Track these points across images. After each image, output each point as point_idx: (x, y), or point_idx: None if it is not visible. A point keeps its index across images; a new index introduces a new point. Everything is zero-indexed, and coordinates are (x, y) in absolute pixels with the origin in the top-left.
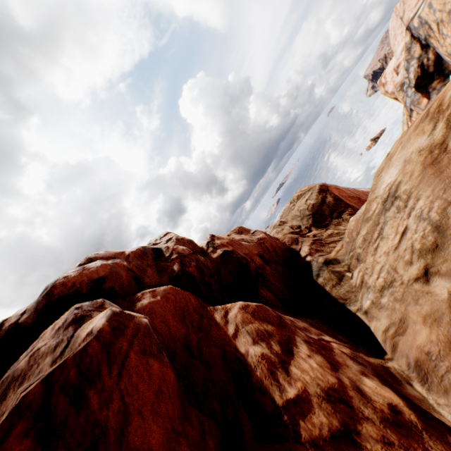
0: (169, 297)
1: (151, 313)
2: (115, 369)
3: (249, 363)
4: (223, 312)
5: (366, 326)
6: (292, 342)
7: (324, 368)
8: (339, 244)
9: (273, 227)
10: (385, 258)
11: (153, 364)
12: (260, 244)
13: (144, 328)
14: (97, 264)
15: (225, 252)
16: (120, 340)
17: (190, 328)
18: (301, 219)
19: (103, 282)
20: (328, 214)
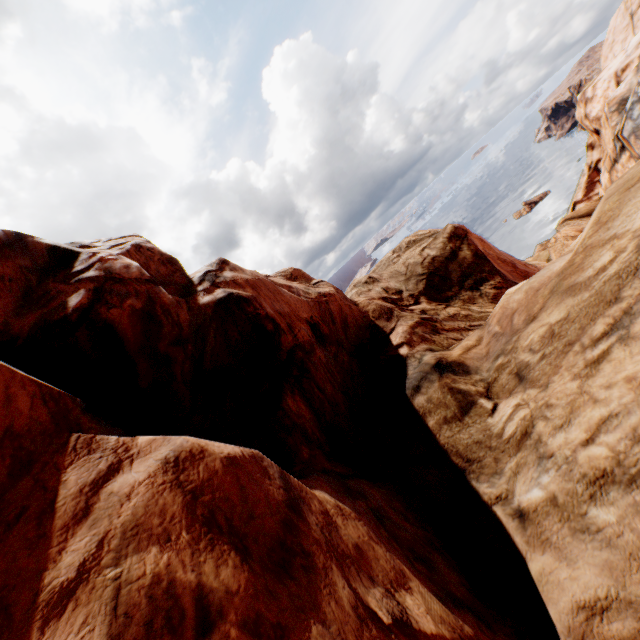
0: None
1: None
2: None
3: None
4: (105, 466)
5: (515, 551)
6: None
7: None
8: (473, 336)
9: (355, 285)
10: (632, 395)
11: None
12: (319, 304)
13: None
14: None
15: (232, 297)
16: None
17: None
18: (407, 280)
19: None
20: (456, 279)
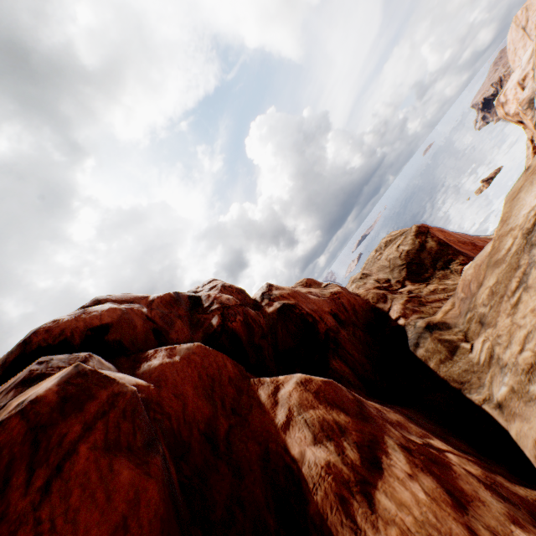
0: (193, 359)
1: (159, 381)
2: (41, 477)
3: (304, 477)
4: (272, 387)
5: (501, 429)
6: (380, 447)
7: (440, 504)
8: (448, 302)
9: (352, 281)
10: (535, 319)
11: (122, 471)
12: (333, 300)
13: (126, 401)
14: (104, 307)
15: (285, 306)
16: (70, 420)
17: (219, 407)
18: (391, 270)
19: (107, 331)
20: (428, 264)
